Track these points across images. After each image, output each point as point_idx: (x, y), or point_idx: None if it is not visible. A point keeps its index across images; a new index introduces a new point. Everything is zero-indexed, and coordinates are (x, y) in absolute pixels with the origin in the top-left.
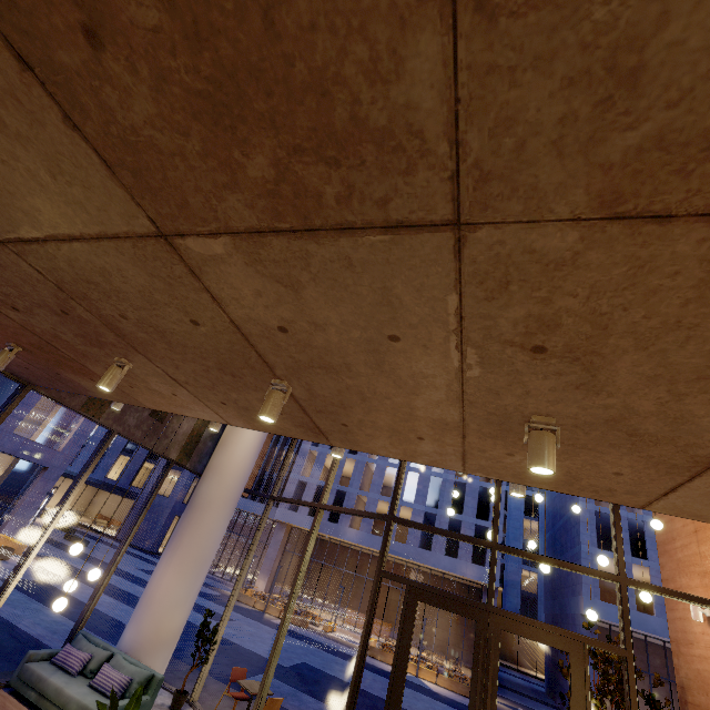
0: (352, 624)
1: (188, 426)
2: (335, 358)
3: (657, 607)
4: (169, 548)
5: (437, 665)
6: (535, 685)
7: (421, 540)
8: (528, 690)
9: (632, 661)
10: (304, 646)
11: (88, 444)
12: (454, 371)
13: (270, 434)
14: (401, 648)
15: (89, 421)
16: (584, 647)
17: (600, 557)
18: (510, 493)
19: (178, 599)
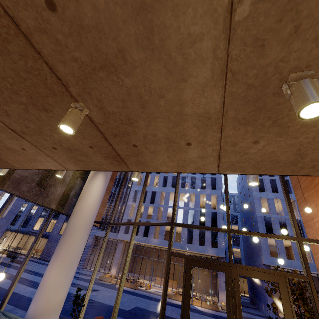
0: (159, 283)
1: (60, 190)
2: (109, 44)
3: (295, 256)
4: (53, 257)
5: (201, 297)
6: (244, 299)
7: (187, 240)
8: (242, 302)
9: (313, 282)
10: (136, 298)
11: (22, 214)
12: (222, 15)
13: (108, 193)
14: (185, 294)
15: (18, 200)
16: (285, 278)
17: (283, 230)
18: (249, 183)
19: (59, 284)
